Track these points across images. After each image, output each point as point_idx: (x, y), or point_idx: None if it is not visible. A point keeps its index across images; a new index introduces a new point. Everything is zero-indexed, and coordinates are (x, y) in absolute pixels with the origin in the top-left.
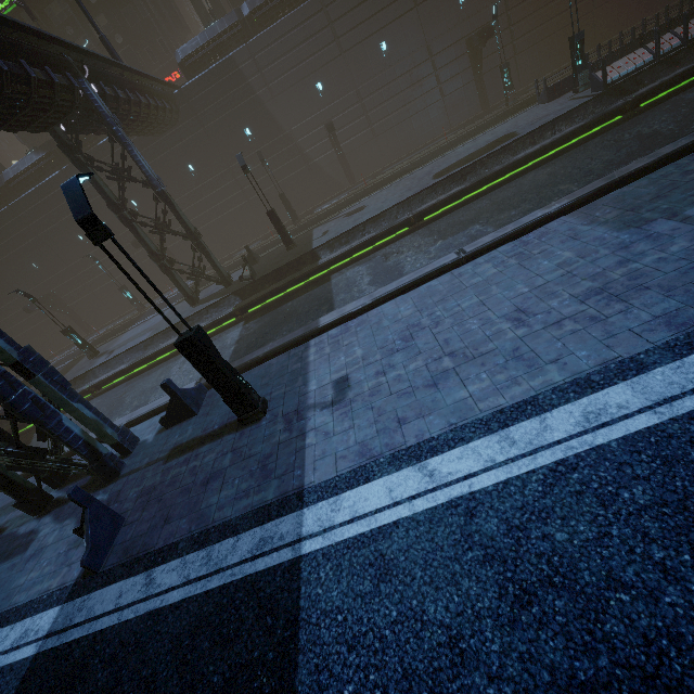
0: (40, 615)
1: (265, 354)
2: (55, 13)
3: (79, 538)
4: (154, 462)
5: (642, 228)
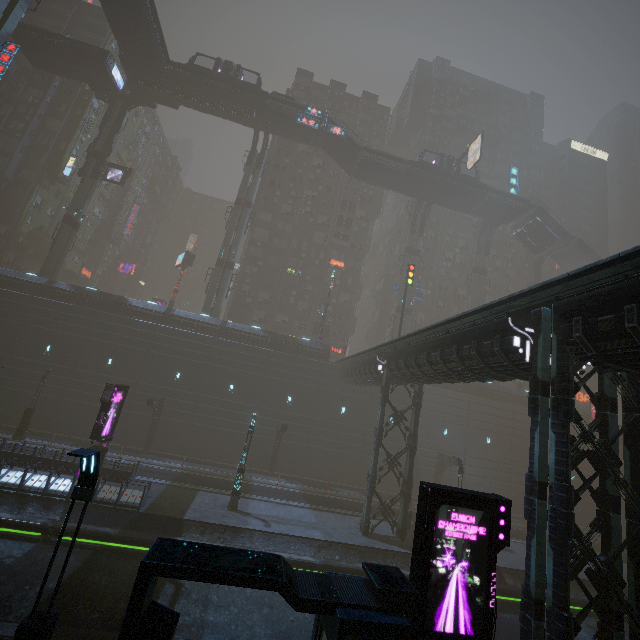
0: None
1: None
2: (307, 288)
3: None
4: None
5: None
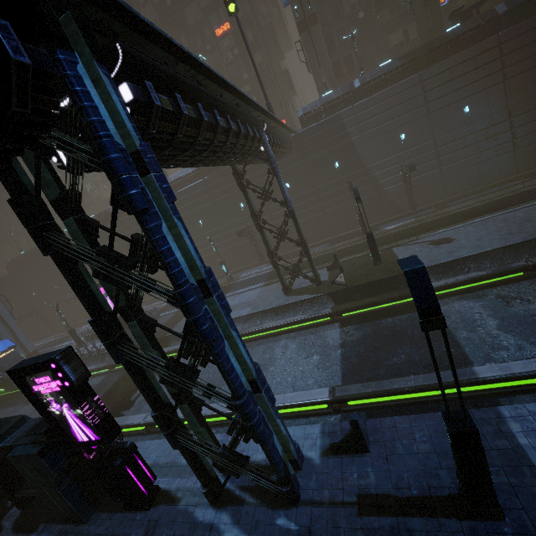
0: None
1: (411, 388)
2: None
3: None
4: (341, 504)
5: None
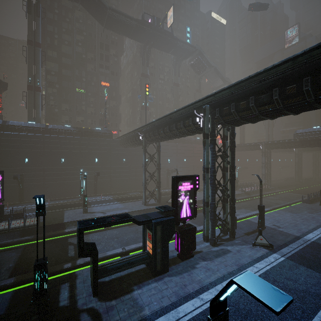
0: (272, 255)
1: None
2: (91, 100)
3: (250, 246)
4: (243, 235)
5: (296, 213)
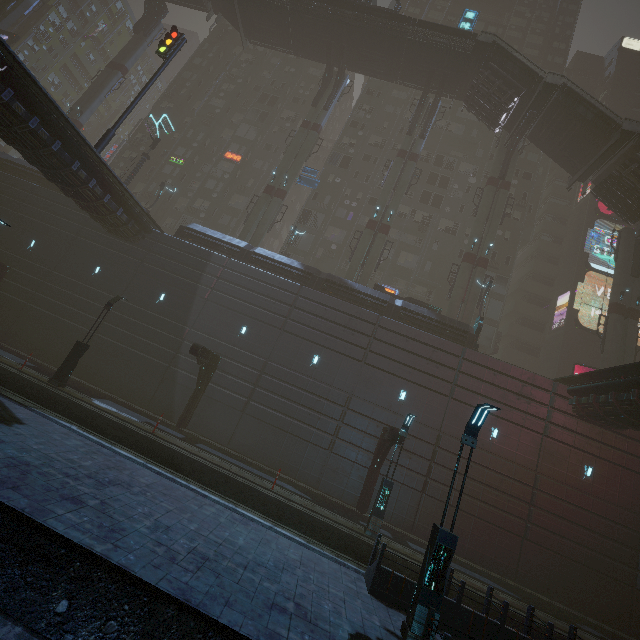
0: None
1: None
2: (195, 185)
3: None
4: None
5: None
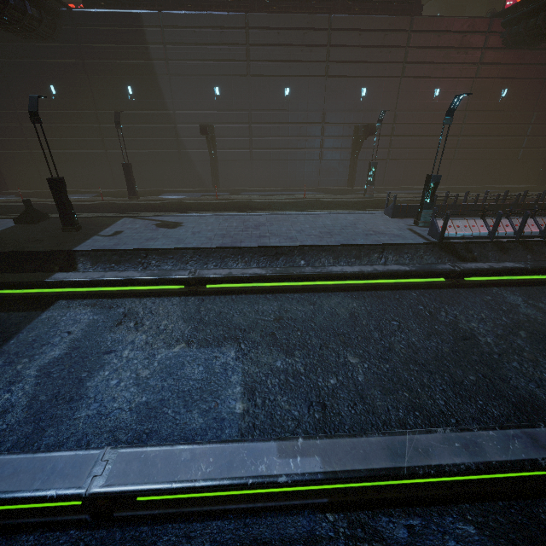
0: None
1: None
2: None
3: None
4: None
5: None
